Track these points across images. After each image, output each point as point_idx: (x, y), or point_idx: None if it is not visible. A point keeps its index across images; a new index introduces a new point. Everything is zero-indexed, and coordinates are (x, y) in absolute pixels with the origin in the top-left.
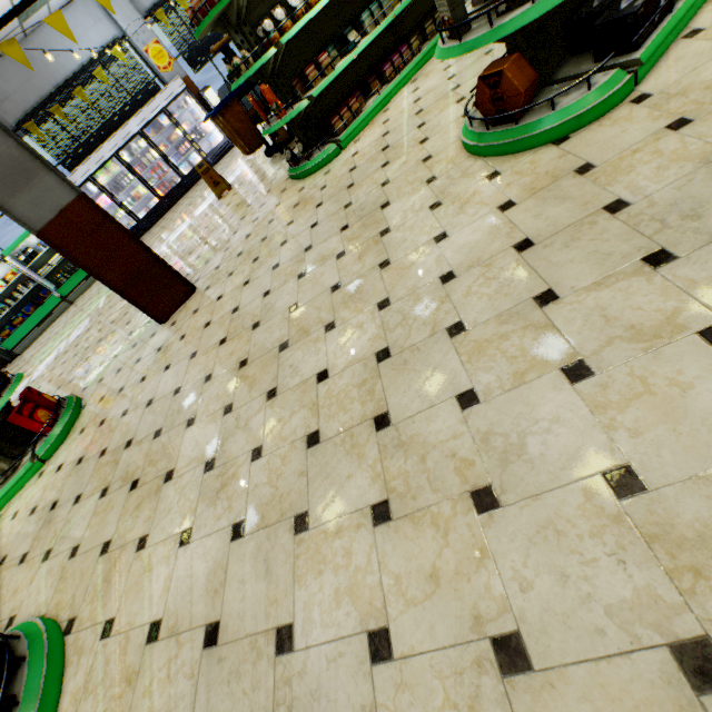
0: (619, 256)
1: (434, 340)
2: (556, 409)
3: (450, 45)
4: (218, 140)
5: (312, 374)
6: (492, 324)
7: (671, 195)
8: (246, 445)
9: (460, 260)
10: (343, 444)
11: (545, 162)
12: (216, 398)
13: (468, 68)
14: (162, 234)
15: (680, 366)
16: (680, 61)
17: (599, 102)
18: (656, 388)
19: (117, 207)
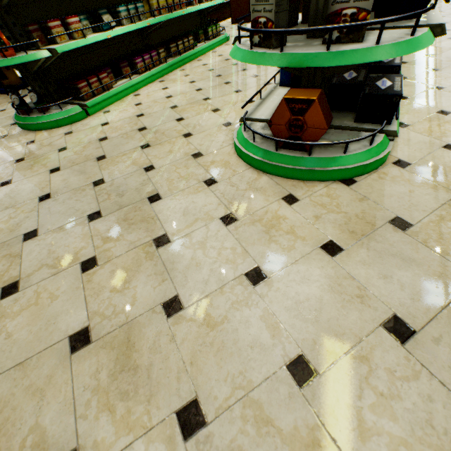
0: None
1: None
2: None
3: (263, 50)
4: None
5: None
6: None
7: None
8: None
9: (308, 333)
10: None
11: (347, 201)
12: None
13: (213, 88)
14: None
15: None
16: (411, 142)
17: (380, 158)
18: None
19: None
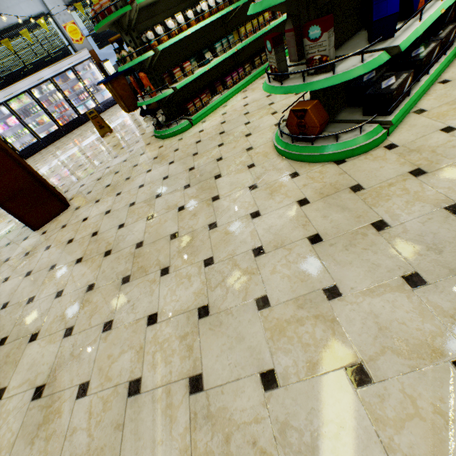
0: (385, 269)
1: (245, 309)
2: (343, 413)
3: (274, 84)
4: (109, 95)
5: (144, 314)
6: (291, 305)
7: (418, 227)
8: (75, 377)
9: (268, 239)
10: (159, 401)
11: (330, 175)
12: (61, 317)
13: None
14: (56, 153)
15: (441, 394)
16: (414, 128)
17: (366, 143)
18: (425, 413)
19: (23, 127)
